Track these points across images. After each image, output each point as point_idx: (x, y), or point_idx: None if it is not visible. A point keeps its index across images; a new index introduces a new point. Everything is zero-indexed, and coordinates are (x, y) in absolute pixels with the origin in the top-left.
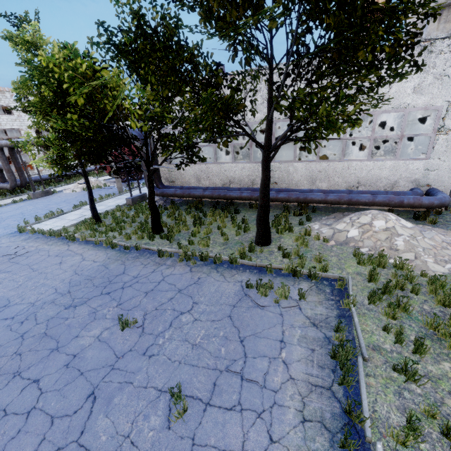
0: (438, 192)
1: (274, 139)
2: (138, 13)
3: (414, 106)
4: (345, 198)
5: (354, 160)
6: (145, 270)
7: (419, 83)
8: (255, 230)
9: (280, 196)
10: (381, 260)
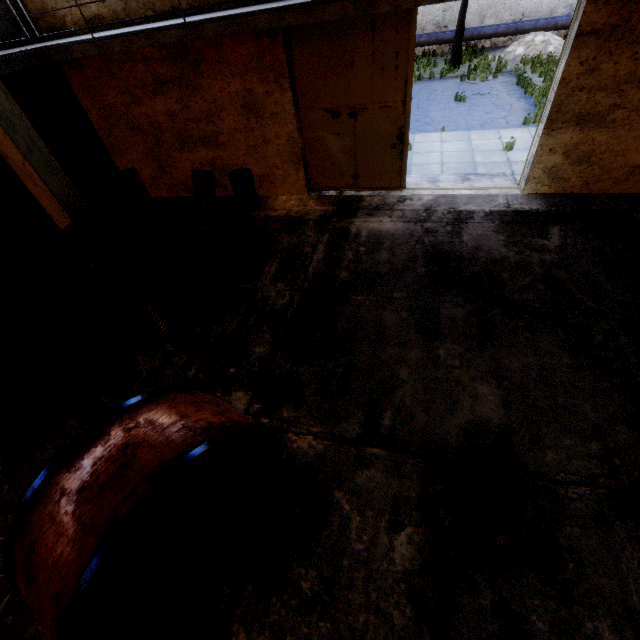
0: None
1: None
2: None
3: None
4: (513, 28)
5: None
6: None
7: None
8: (441, 66)
9: None
10: (539, 58)
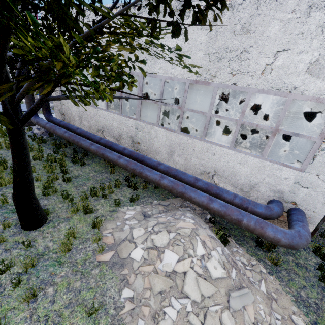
0: (299, 221)
1: (141, 95)
2: None
3: (303, 93)
4: (178, 189)
5: (215, 143)
6: None
7: (319, 58)
8: (60, 196)
9: (120, 162)
10: None
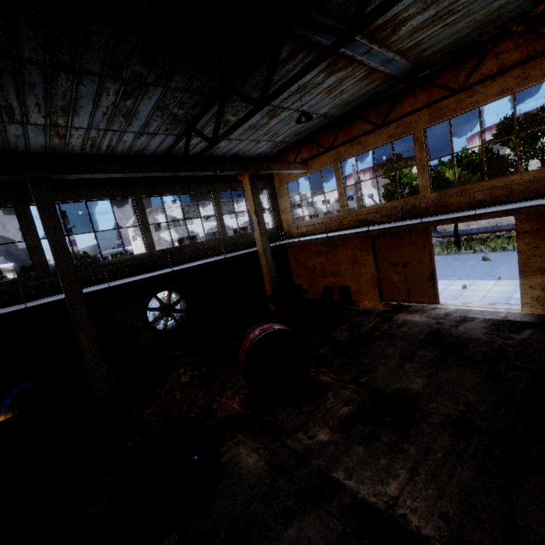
0: None
1: None
2: (486, 154)
3: None
4: None
5: None
6: (471, 256)
7: None
8: None
9: None
10: None
